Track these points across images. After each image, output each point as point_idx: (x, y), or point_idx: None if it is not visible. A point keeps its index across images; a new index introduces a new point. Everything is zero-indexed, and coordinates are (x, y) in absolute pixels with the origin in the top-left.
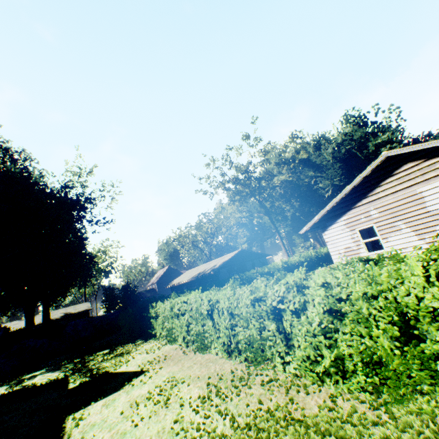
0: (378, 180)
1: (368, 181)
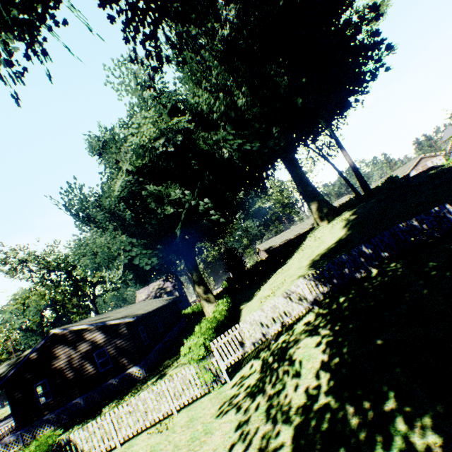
0: (418, 161)
1: (416, 161)
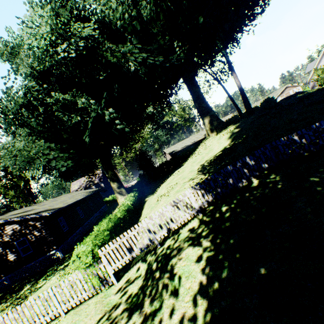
0: (284, 90)
1: (282, 90)
